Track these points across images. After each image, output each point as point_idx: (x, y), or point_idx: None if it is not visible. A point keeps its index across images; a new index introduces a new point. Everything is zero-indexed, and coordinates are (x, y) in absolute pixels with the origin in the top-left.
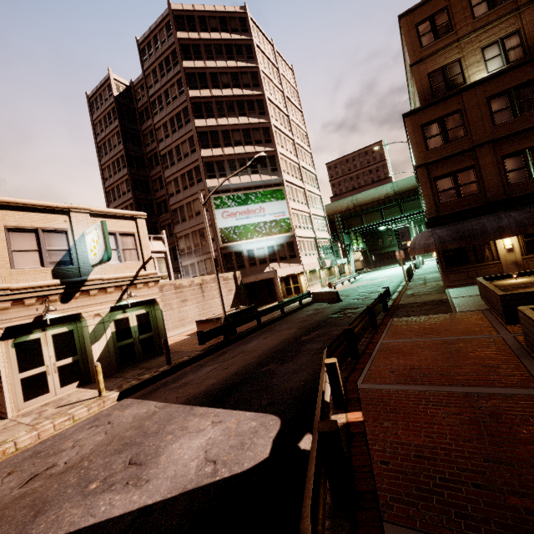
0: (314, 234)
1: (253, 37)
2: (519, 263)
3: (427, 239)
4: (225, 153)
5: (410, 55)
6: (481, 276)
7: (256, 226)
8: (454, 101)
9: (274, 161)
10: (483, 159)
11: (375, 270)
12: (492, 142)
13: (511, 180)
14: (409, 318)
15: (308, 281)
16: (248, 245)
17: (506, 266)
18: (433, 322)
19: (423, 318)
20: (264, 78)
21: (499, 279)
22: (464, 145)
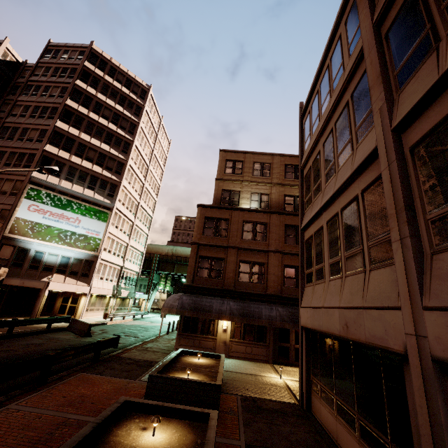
0: (123, 263)
1: (146, 105)
2: (227, 343)
3: (175, 301)
4: (71, 160)
5: (218, 173)
6: (201, 346)
7: (62, 232)
8: (227, 212)
9: (115, 189)
10: (230, 257)
11: (170, 314)
12: (238, 248)
13: (240, 278)
14: (95, 377)
15: (89, 305)
16: (41, 246)
17: (219, 343)
18: (102, 388)
19: (105, 380)
20: (140, 132)
21: (193, 354)
22: (223, 242)
